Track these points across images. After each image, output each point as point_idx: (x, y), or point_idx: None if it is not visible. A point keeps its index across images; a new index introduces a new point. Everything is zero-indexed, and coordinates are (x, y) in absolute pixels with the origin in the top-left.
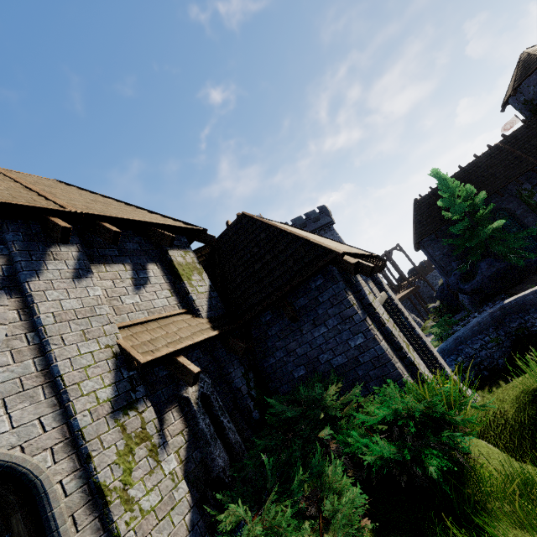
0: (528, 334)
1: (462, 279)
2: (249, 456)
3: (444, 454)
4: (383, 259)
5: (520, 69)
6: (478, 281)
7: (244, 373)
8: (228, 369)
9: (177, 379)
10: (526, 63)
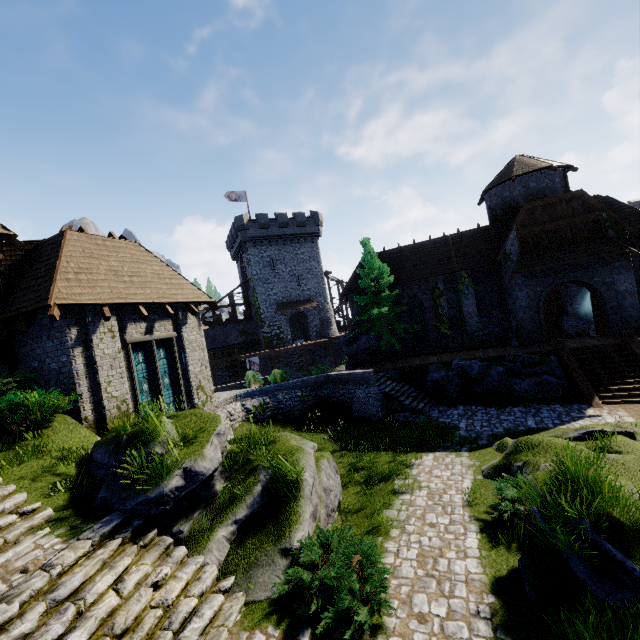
0: (329, 401)
1: (348, 343)
2: None
3: (6, 422)
4: (216, 305)
5: (502, 173)
6: (353, 349)
7: None
8: None
9: None
10: (507, 170)
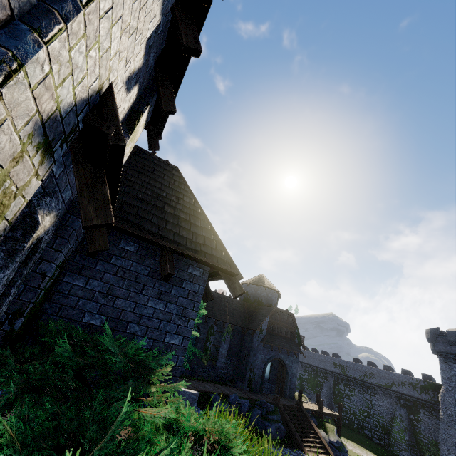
0: None
1: None
2: (1, 377)
3: None
4: None
5: (257, 279)
6: None
7: (59, 266)
8: (63, 245)
9: (48, 191)
10: (260, 279)
